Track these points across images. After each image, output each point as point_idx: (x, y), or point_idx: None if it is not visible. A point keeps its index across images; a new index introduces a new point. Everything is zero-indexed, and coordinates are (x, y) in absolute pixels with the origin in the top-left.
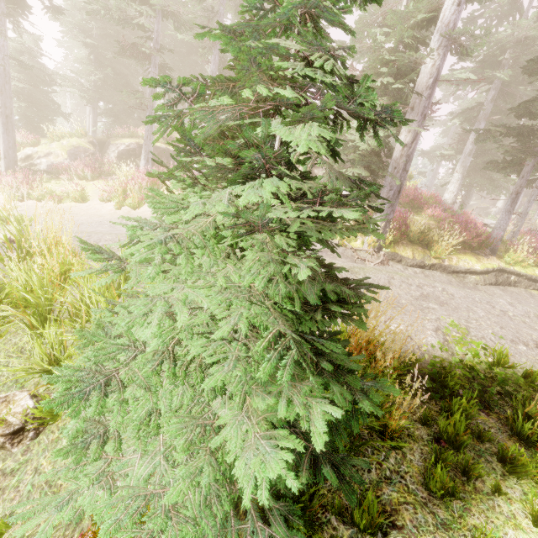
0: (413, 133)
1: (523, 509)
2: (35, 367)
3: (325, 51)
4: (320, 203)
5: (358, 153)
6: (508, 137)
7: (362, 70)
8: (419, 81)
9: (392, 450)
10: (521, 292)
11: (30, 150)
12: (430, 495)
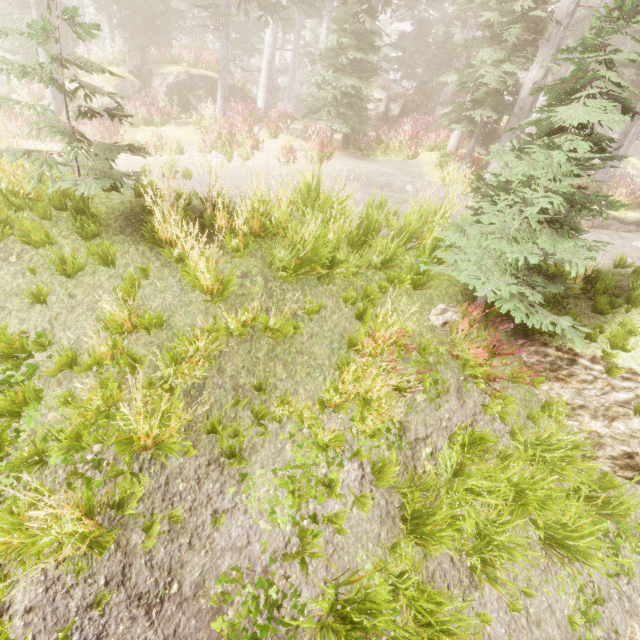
0: (545, 69)
1: (639, 317)
2: (375, 264)
3: (606, 62)
4: (598, 151)
5: (484, 91)
6: (628, 67)
7: None
8: (560, 6)
9: (570, 302)
10: (612, 235)
11: (71, 87)
12: (595, 314)
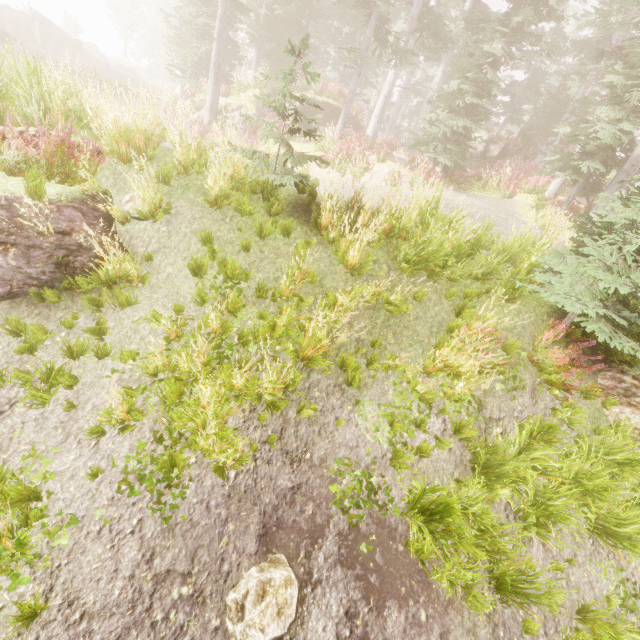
0: None
1: None
2: (475, 274)
3: None
4: None
5: (596, 145)
6: None
7: (618, 46)
8: None
9: None
10: None
11: (223, 102)
12: None
